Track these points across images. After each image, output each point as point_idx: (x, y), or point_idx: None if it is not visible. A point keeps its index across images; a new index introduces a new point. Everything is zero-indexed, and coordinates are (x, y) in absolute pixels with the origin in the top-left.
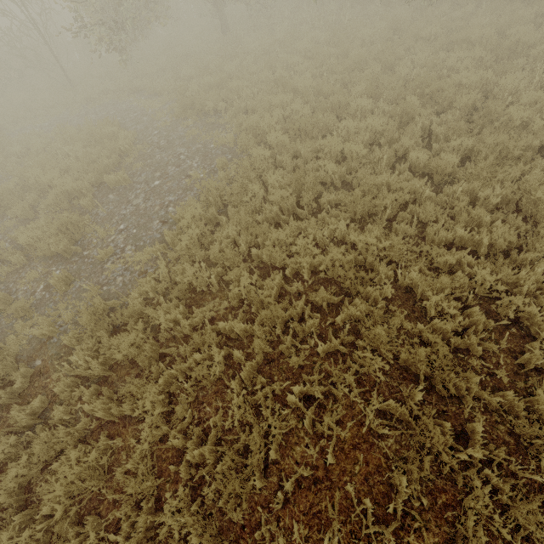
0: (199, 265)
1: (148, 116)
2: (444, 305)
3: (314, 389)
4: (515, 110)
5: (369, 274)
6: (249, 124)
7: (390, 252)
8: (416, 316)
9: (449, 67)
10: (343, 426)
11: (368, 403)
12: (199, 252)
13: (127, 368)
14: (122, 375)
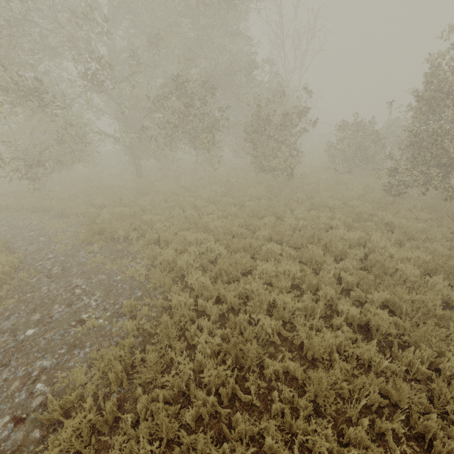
0: None
1: (47, 236)
2: None
3: None
4: (404, 266)
5: None
6: (164, 258)
7: None
8: None
9: (322, 222)
10: None
11: None
12: None
13: None
14: None
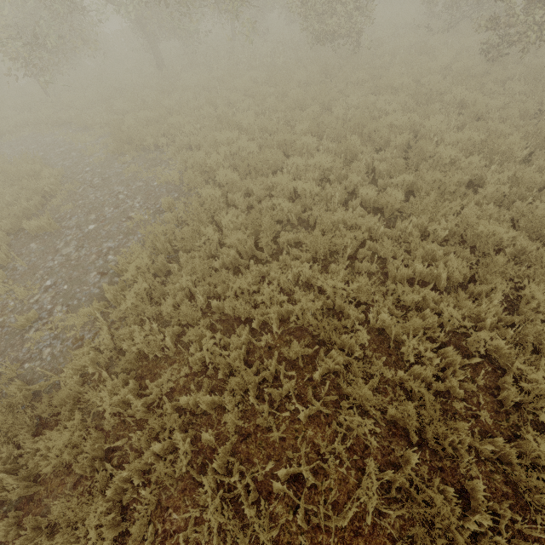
0: (150, 327)
1: (77, 150)
2: (421, 348)
3: (303, 469)
4: (443, 149)
5: (342, 321)
6: (195, 161)
7: (357, 292)
8: (393, 360)
9: (379, 109)
10: (340, 507)
11: (362, 472)
12: (149, 309)
13: (61, 475)
14: (54, 487)
